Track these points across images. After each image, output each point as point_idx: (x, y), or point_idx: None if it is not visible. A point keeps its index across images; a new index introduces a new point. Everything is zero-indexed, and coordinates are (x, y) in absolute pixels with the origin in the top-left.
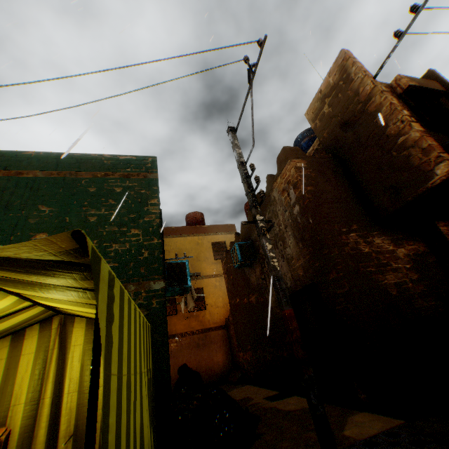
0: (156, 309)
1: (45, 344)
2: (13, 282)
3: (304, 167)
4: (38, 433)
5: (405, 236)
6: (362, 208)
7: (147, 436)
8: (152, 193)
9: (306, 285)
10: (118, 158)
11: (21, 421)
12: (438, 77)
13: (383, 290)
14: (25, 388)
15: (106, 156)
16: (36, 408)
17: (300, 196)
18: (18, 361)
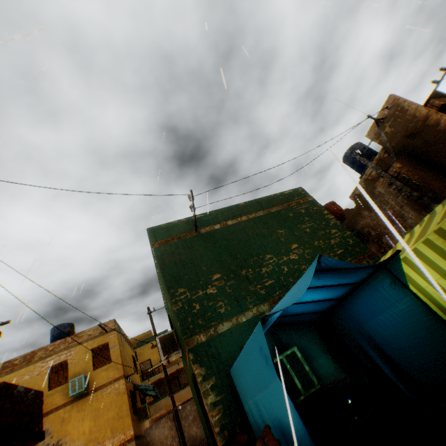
0: None
1: None
2: None
3: (401, 166)
4: None
5: None
6: None
7: None
8: (320, 208)
9: None
10: (284, 193)
11: None
12: (441, 94)
13: None
14: None
15: (278, 194)
16: None
17: (411, 183)
18: None
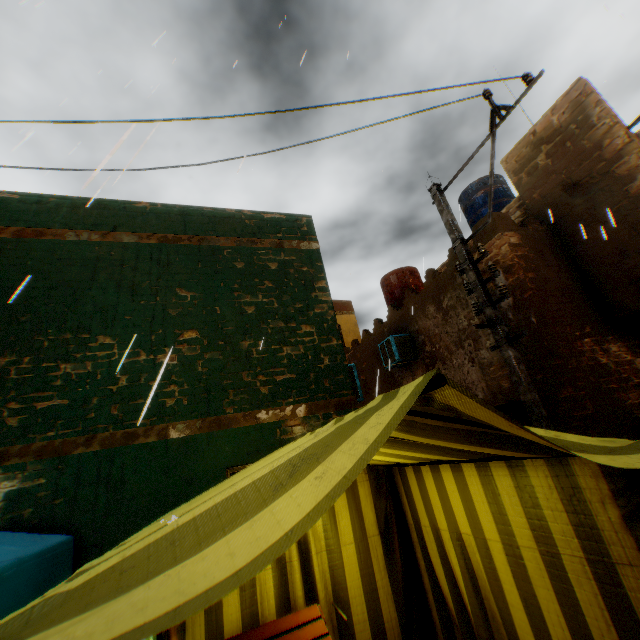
0: None
1: None
2: (390, 442)
3: (519, 244)
4: (295, 603)
5: (639, 342)
6: (590, 304)
7: (491, 607)
8: (317, 273)
9: (514, 401)
10: (263, 216)
11: (273, 591)
12: None
13: (627, 413)
14: None
15: (246, 213)
16: (283, 573)
17: (516, 284)
18: None
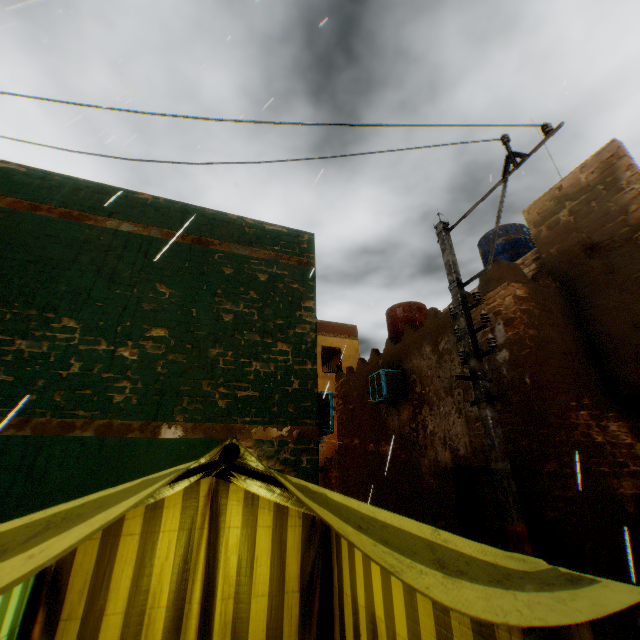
0: (307, 471)
1: (190, 519)
2: None
3: (525, 297)
4: None
5: None
6: (594, 374)
7: None
8: (307, 292)
9: None
10: (264, 227)
11: (160, 634)
12: None
13: (617, 503)
14: (165, 583)
15: (247, 221)
16: (178, 615)
17: (515, 339)
18: (155, 540)
